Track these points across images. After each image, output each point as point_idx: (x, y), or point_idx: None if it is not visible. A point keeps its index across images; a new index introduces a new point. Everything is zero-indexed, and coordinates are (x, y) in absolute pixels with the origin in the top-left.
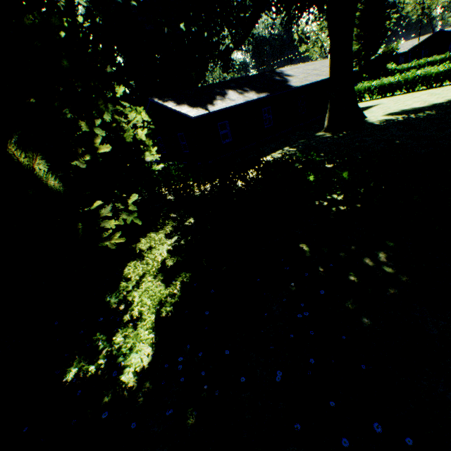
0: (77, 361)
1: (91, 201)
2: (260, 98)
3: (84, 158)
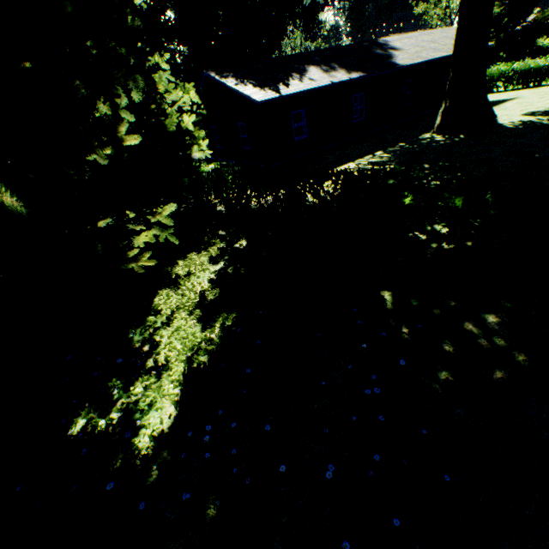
0: (87, 411)
1: (97, 219)
2: (351, 79)
3: (103, 153)
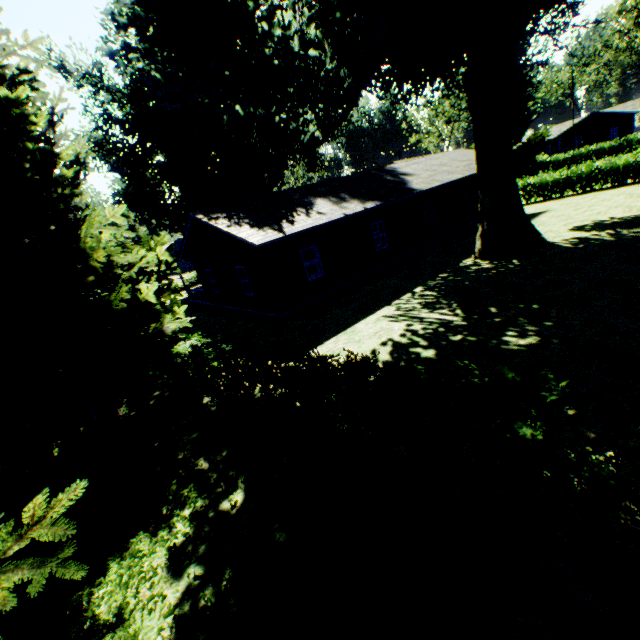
0: None
1: None
2: (367, 209)
3: None
